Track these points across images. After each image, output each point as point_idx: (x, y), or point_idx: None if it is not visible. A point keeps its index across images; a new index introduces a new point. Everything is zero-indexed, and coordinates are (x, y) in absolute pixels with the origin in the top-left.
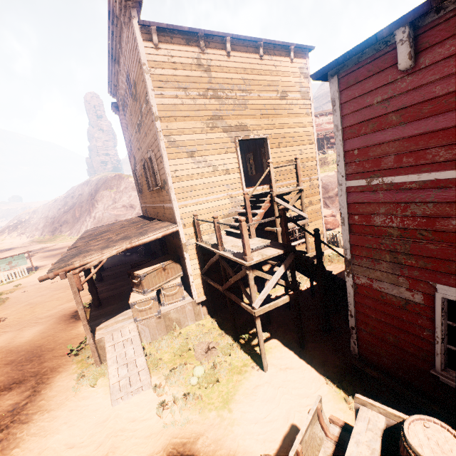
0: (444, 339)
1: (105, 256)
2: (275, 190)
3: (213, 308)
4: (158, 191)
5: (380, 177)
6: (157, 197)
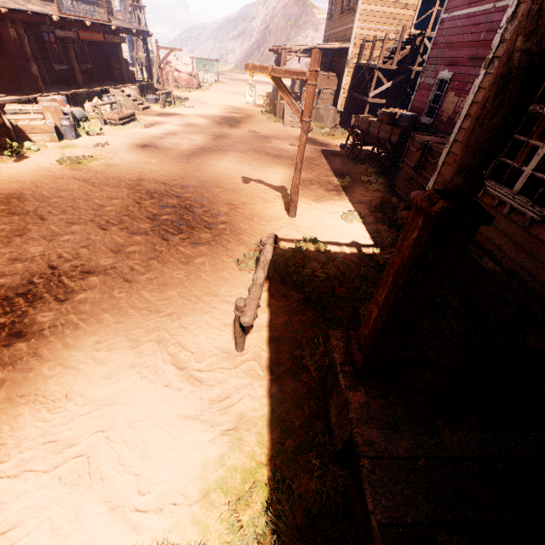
0: (431, 101)
1: (303, 47)
2: (428, 32)
3: (346, 119)
4: (348, 13)
5: (452, 13)
6: (345, 20)
